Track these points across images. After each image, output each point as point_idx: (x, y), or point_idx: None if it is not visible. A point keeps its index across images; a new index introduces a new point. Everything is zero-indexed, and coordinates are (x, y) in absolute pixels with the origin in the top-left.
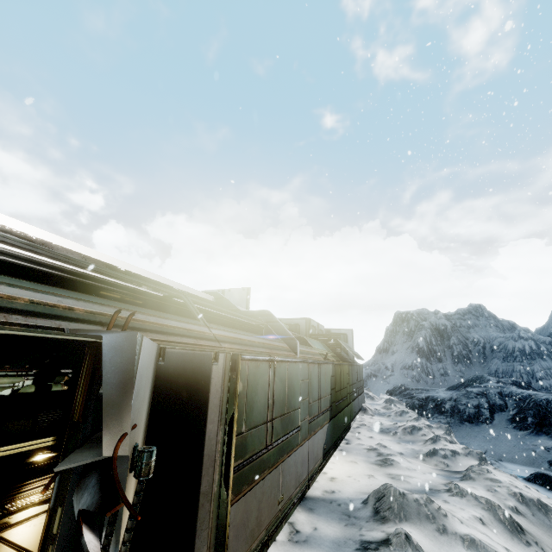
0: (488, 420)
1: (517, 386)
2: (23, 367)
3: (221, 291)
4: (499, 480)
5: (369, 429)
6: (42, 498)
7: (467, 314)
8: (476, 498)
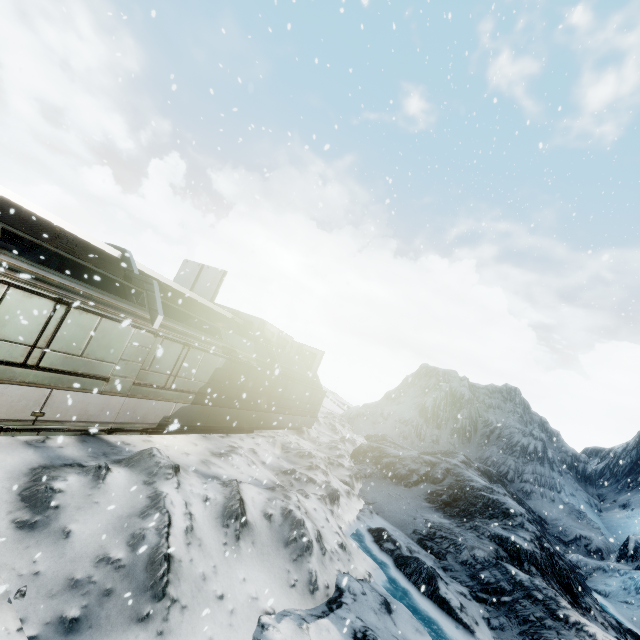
0: (409, 484)
1: (486, 475)
2: None
3: (200, 266)
4: (291, 498)
5: (271, 441)
6: None
7: (497, 393)
8: (233, 491)
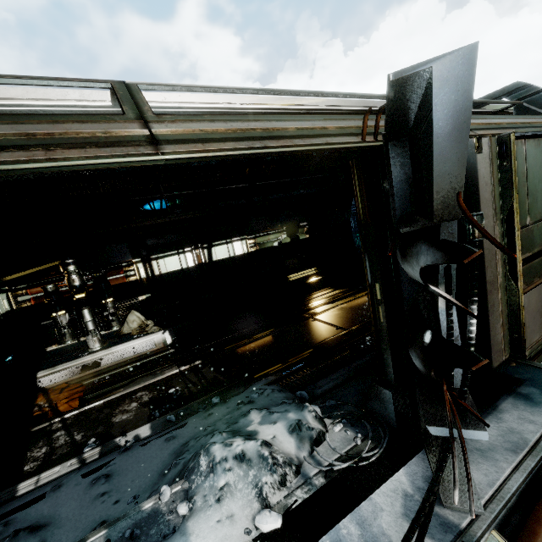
0: None
1: None
2: (277, 227)
3: None
4: None
5: None
6: (326, 301)
7: None
8: None
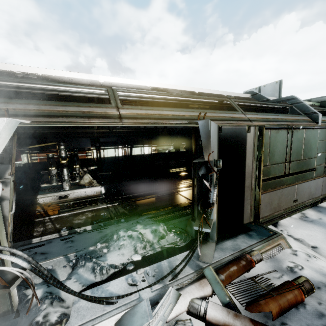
0: None
1: None
2: (169, 142)
3: (257, 89)
4: None
5: None
6: (187, 186)
7: None
8: None
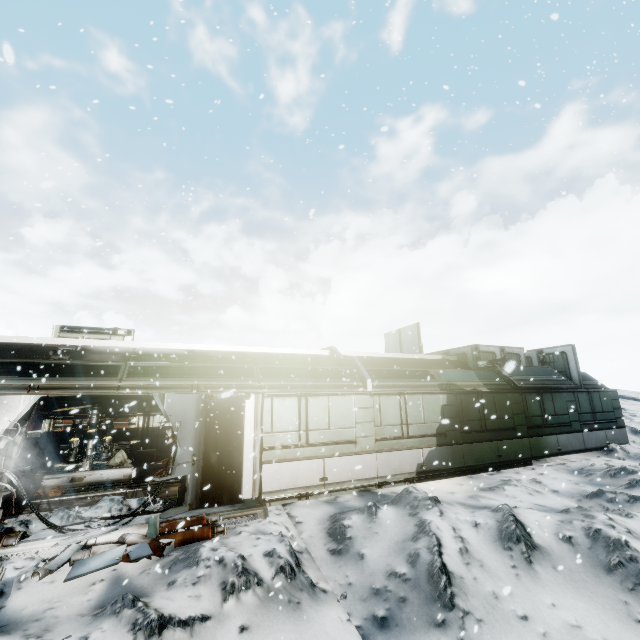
0: None
1: None
2: None
3: (397, 331)
4: (594, 517)
5: (561, 469)
6: None
7: None
8: (504, 514)
